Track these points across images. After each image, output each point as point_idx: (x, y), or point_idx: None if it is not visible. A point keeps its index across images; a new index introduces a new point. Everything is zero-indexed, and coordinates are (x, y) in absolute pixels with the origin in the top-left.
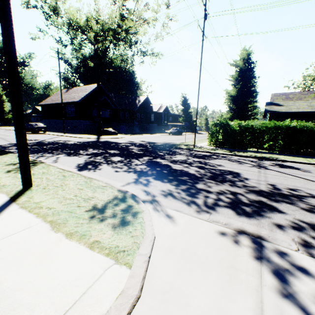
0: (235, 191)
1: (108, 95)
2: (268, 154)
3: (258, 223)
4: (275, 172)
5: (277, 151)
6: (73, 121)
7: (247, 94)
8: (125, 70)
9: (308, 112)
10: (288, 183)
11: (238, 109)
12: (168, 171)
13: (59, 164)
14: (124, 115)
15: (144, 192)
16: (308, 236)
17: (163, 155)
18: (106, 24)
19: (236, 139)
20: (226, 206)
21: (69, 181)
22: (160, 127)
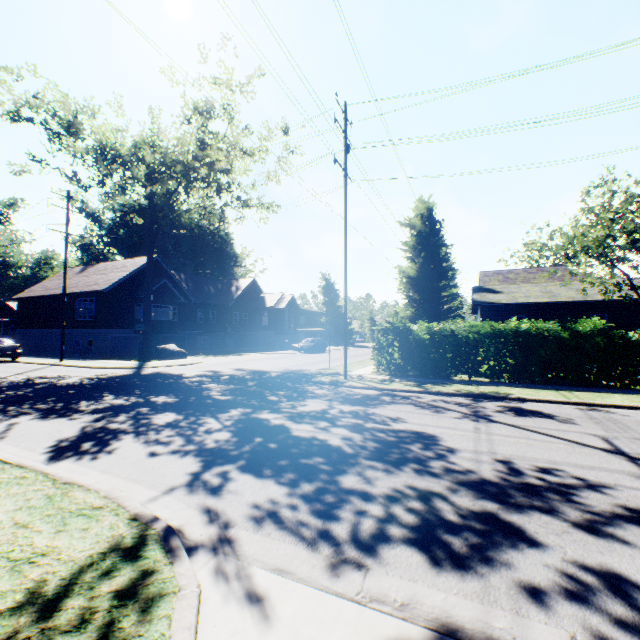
0: (428, 487)
1: (173, 277)
2: (490, 386)
3: (483, 590)
4: (508, 428)
5: (506, 379)
6: (89, 331)
7: (436, 273)
8: (212, 232)
9: (546, 304)
10: (536, 455)
11: (425, 299)
12: (280, 444)
13: (5, 443)
14: (206, 316)
15: (206, 516)
16: (606, 619)
17: (278, 401)
18: (171, 154)
19: (428, 357)
20: (407, 539)
21: (1, 499)
22: (281, 337)
